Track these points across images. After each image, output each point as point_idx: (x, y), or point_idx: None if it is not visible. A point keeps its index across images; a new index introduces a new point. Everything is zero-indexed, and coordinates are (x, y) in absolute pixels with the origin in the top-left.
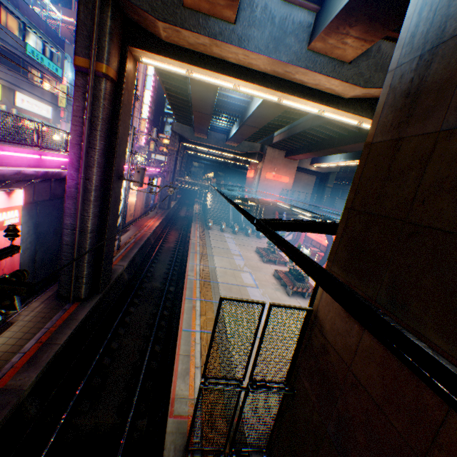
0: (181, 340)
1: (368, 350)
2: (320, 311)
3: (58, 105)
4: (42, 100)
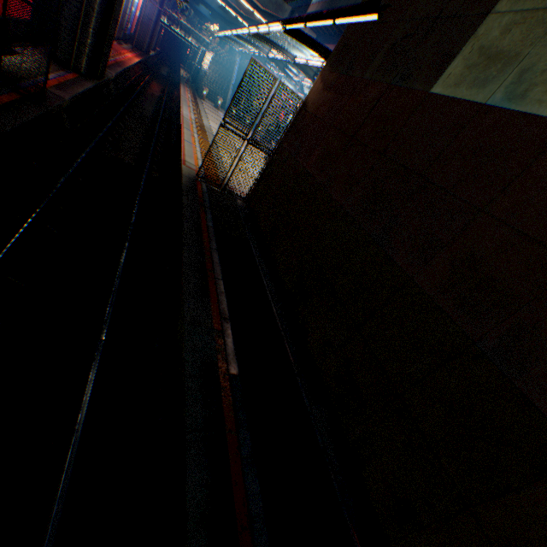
0: (184, 144)
1: (328, 100)
2: (309, 100)
3: None
4: None
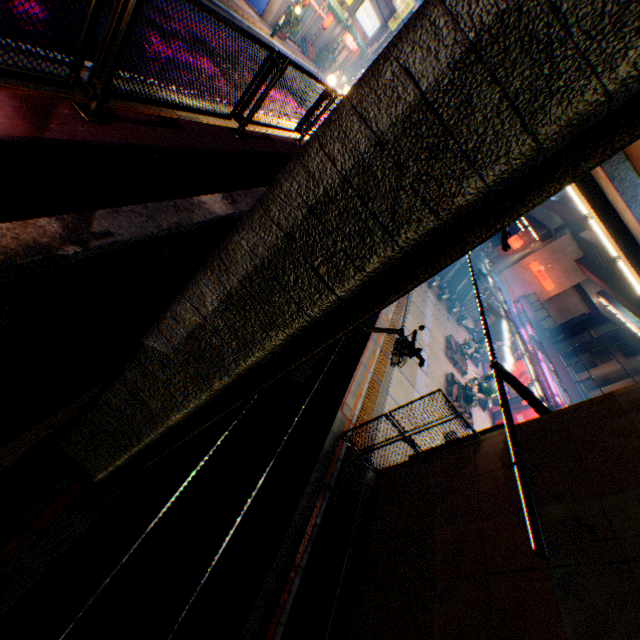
0: (358, 370)
1: (495, 476)
2: (484, 442)
3: (387, 23)
4: (379, 14)
